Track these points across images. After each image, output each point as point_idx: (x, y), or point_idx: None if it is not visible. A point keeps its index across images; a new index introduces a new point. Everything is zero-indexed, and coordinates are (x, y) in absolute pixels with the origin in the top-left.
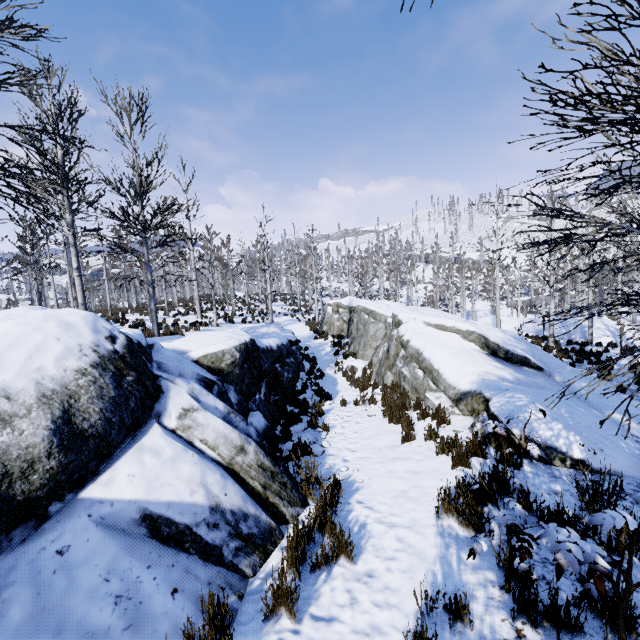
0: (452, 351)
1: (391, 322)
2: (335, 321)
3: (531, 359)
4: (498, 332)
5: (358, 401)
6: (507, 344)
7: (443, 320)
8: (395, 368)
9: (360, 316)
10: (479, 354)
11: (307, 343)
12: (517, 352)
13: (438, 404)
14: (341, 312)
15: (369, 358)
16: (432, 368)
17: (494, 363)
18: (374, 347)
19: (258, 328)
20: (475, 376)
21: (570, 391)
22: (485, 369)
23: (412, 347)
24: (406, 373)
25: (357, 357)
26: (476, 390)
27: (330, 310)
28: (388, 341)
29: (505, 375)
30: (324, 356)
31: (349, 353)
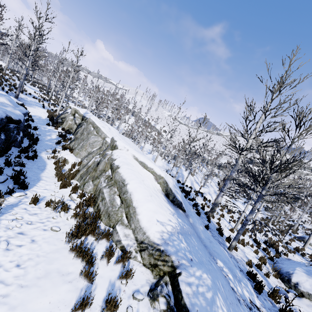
0: (149, 191)
1: (108, 141)
2: (69, 120)
3: (183, 204)
4: (170, 178)
5: (51, 203)
6: (174, 190)
7: (147, 160)
8: (98, 181)
9: (88, 126)
10: (161, 195)
11: (39, 125)
12: (178, 198)
13: (127, 252)
14: (76, 116)
15: (81, 157)
16: (131, 203)
17: (169, 206)
18: (88, 151)
19: None
20: (164, 227)
21: (196, 232)
22: (169, 218)
23: (120, 174)
24: (106, 195)
25: (73, 152)
26: (166, 251)
27: (69, 111)
28: (101, 156)
29: (178, 225)
30: (47, 140)
31: (68, 147)
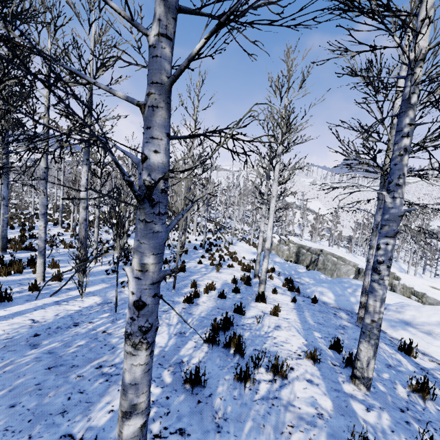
0: None
1: None
2: (285, 250)
3: None
4: None
5: None
6: None
7: (433, 283)
8: None
9: (327, 257)
10: None
11: None
12: None
13: None
14: (292, 246)
15: None
16: None
17: None
18: None
19: (273, 258)
20: None
21: None
22: None
23: (432, 299)
24: None
25: None
26: None
27: (276, 241)
28: None
29: None
30: None
31: None
